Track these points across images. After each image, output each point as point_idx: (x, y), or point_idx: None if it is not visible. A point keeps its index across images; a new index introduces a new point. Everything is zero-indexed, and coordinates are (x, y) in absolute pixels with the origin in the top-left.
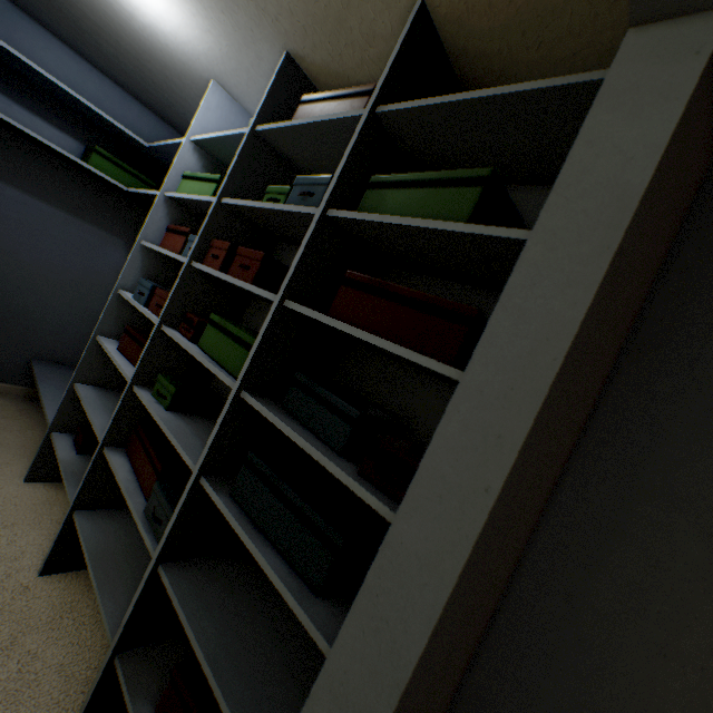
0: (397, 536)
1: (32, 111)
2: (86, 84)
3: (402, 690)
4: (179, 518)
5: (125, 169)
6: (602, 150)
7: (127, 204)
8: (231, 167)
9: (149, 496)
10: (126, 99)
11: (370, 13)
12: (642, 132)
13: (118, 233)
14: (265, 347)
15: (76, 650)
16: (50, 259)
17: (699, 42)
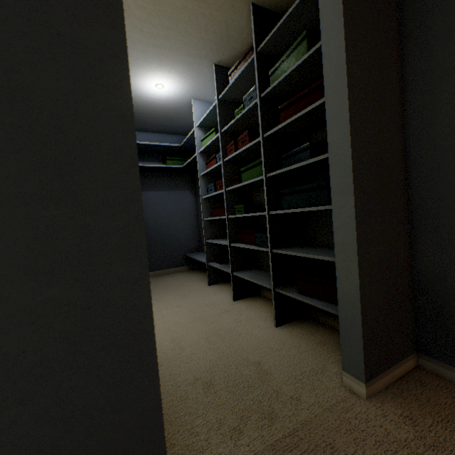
0: (330, 141)
1: (143, 161)
2: (151, 140)
3: (351, 169)
4: (270, 230)
5: (178, 160)
6: None
7: (183, 175)
8: (218, 118)
9: (255, 243)
10: (164, 136)
11: (236, 24)
12: None
13: (186, 189)
14: (266, 156)
15: (260, 312)
16: (171, 211)
17: None
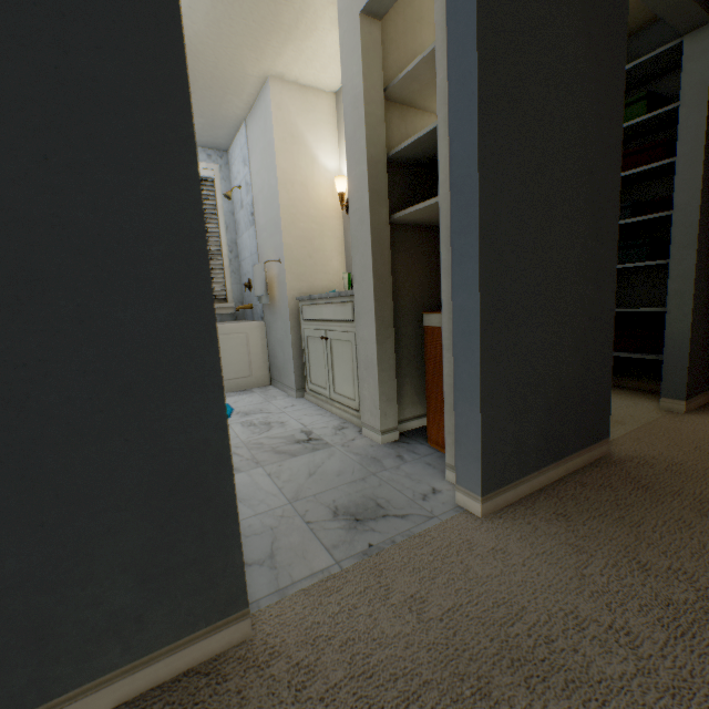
0: (676, 203)
1: None
2: None
3: (697, 228)
4: None
5: None
6: (691, 75)
7: None
8: None
9: None
10: None
11: None
12: (701, 65)
13: None
14: None
15: None
16: None
17: (707, 35)
